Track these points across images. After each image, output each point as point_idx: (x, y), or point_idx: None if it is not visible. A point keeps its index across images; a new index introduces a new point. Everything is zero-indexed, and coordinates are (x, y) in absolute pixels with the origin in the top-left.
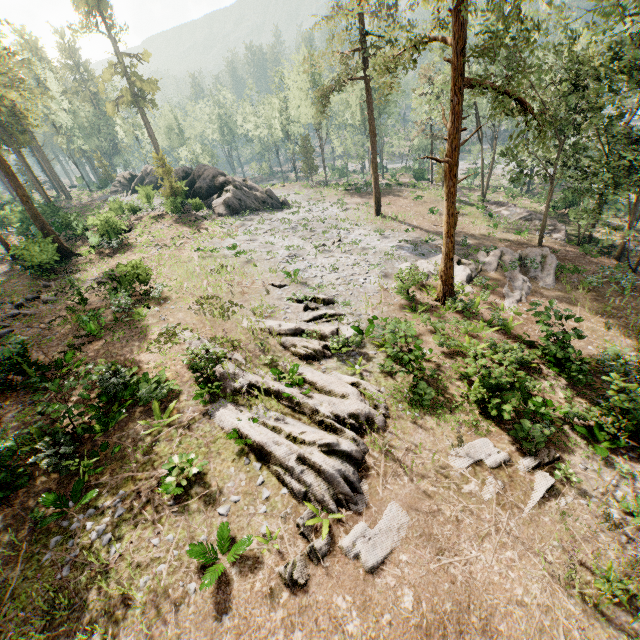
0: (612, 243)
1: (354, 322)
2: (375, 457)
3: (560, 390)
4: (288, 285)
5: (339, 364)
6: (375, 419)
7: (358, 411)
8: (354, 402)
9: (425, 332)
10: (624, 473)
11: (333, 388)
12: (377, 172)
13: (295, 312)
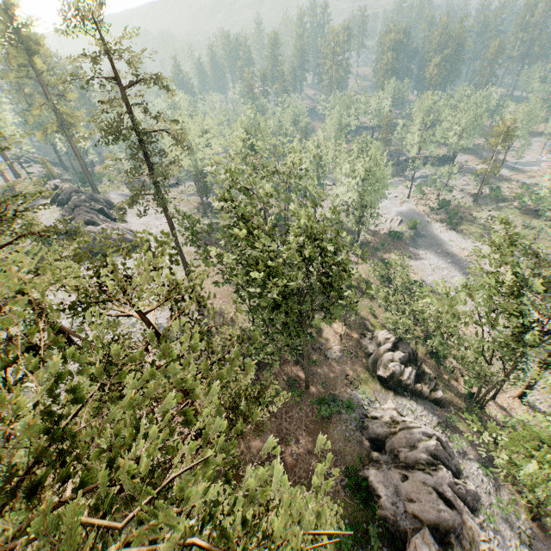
0: (321, 346)
1: None
2: None
3: None
4: None
5: None
6: None
7: None
8: None
9: None
10: None
11: None
12: (181, 251)
13: None
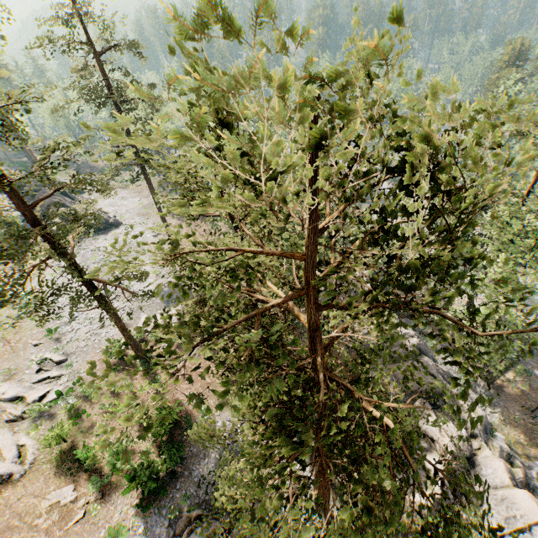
0: None
1: (67, 382)
2: (1, 502)
3: (151, 442)
4: (44, 342)
5: (30, 425)
6: (16, 475)
7: (4, 473)
8: (7, 465)
9: (107, 391)
10: (129, 505)
11: (5, 452)
12: (165, 221)
13: (32, 373)
